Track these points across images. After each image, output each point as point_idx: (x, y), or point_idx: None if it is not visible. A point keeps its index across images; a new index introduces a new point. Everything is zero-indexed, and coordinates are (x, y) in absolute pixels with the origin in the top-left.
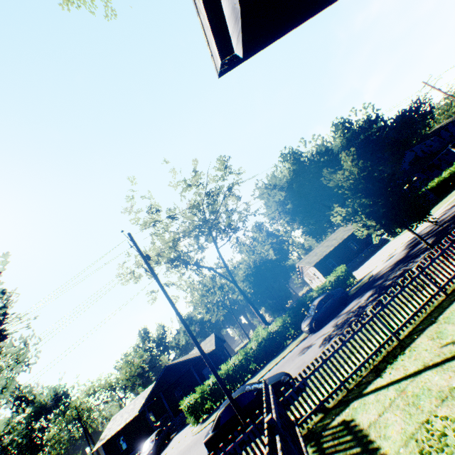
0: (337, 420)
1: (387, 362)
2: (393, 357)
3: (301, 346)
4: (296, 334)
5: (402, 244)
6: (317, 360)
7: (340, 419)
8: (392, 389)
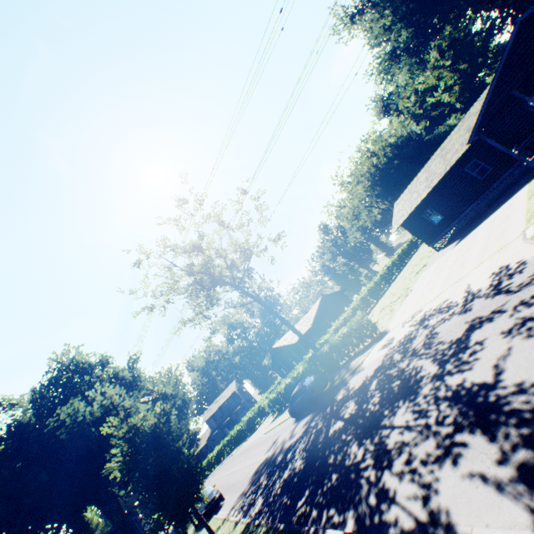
0: None
1: None
2: None
3: (286, 426)
4: None
5: (429, 306)
6: None
7: None
8: None
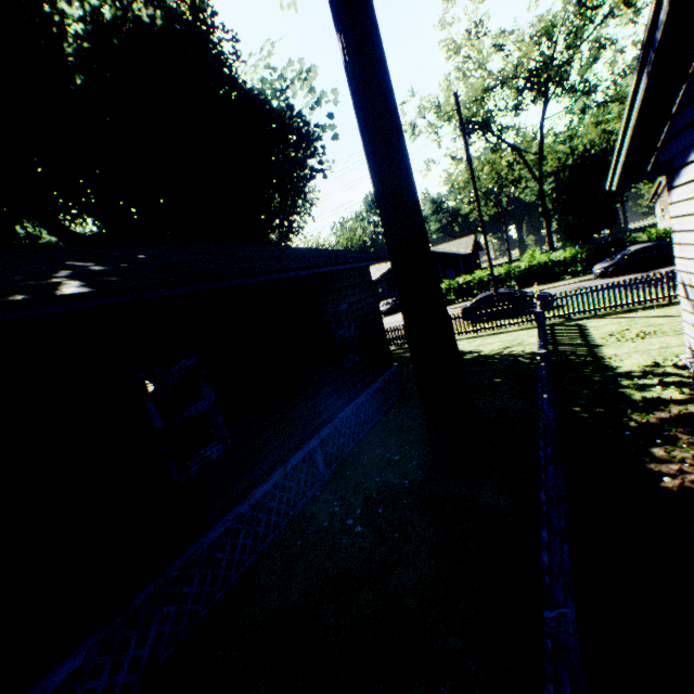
0: (573, 323)
1: (642, 310)
2: (649, 309)
3: (578, 285)
4: (580, 274)
5: None
6: (585, 289)
7: (575, 323)
8: (625, 320)
